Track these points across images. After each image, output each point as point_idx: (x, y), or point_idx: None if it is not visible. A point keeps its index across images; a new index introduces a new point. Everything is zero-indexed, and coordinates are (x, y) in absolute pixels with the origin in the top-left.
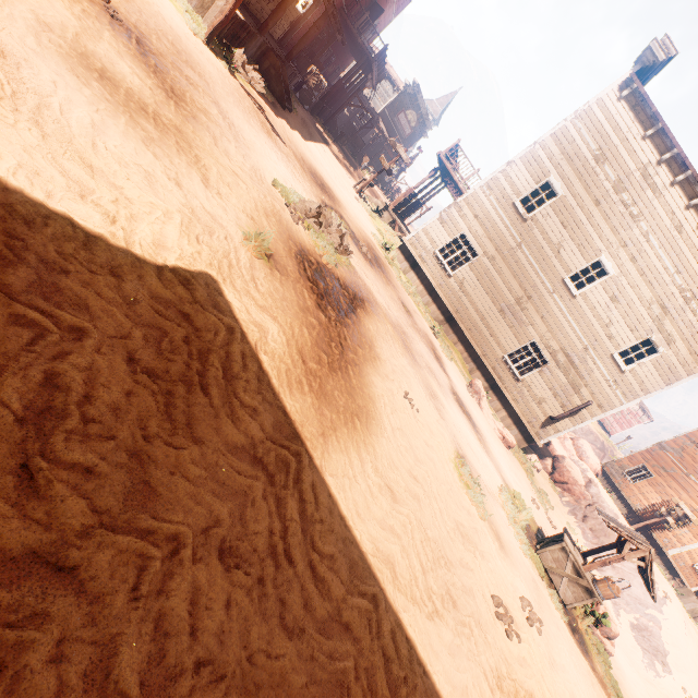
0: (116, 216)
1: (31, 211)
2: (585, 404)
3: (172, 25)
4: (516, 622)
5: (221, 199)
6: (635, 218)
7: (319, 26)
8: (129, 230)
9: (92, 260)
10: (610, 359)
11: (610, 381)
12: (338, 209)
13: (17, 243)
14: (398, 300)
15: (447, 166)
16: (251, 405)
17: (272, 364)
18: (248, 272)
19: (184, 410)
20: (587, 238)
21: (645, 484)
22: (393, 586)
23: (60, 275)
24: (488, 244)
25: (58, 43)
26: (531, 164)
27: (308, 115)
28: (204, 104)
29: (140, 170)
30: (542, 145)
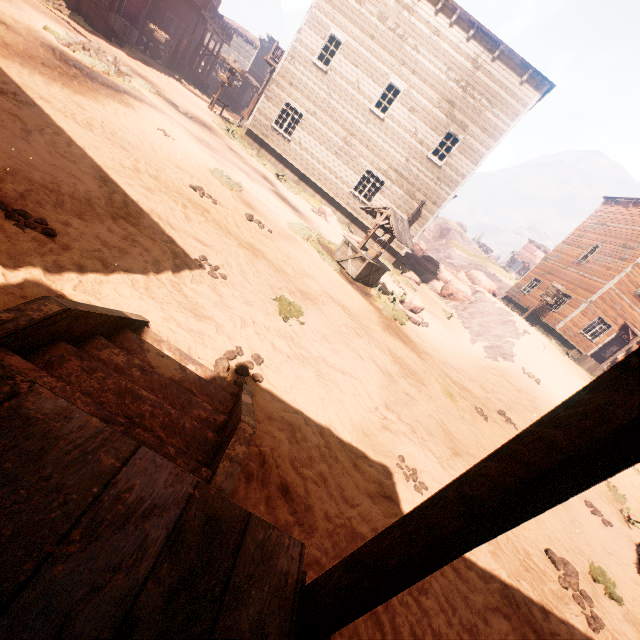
0: None
1: None
2: (420, 204)
3: None
4: (224, 207)
5: None
6: (403, 38)
7: None
8: None
9: None
10: (427, 161)
11: (434, 179)
12: (159, 91)
13: None
14: (223, 144)
15: (275, 66)
16: None
17: None
18: None
19: None
20: (375, 68)
21: (536, 291)
22: (37, 97)
23: None
24: (307, 104)
25: None
26: (315, 25)
27: (160, 66)
28: None
29: None
30: (317, 7)
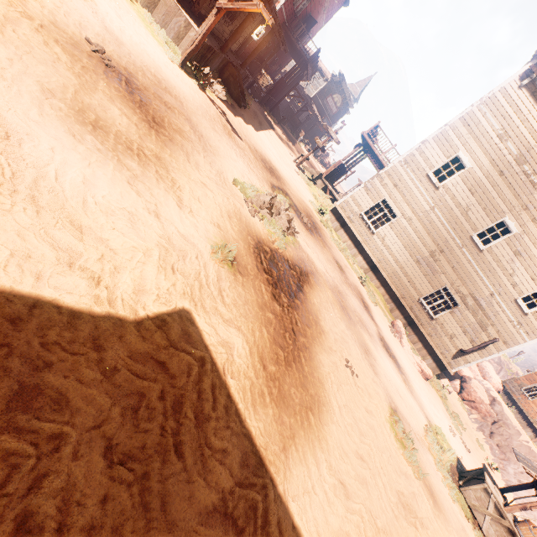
0: (100, 275)
1: (18, 306)
2: (491, 340)
3: (155, 58)
4: None
5: (193, 216)
6: (535, 185)
7: (267, 41)
8: (112, 286)
9: (75, 337)
10: (514, 303)
11: (514, 321)
12: (283, 187)
13: (1, 352)
14: (333, 260)
15: (369, 142)
16: (221, 447)
17: (238, 387)
18: (215, 286)
19: (159, 490)
20: (492, 202)
21: None
22: None
23: (42, 371)
24: (405, 208)
25: (58, 106)
26: (442, 142)
27: (257, 106)
28: (179, 124)
29: (124, 213)
30: (452, 127)
